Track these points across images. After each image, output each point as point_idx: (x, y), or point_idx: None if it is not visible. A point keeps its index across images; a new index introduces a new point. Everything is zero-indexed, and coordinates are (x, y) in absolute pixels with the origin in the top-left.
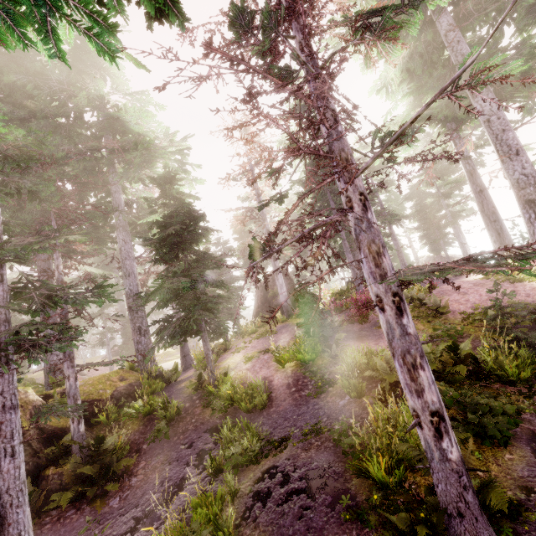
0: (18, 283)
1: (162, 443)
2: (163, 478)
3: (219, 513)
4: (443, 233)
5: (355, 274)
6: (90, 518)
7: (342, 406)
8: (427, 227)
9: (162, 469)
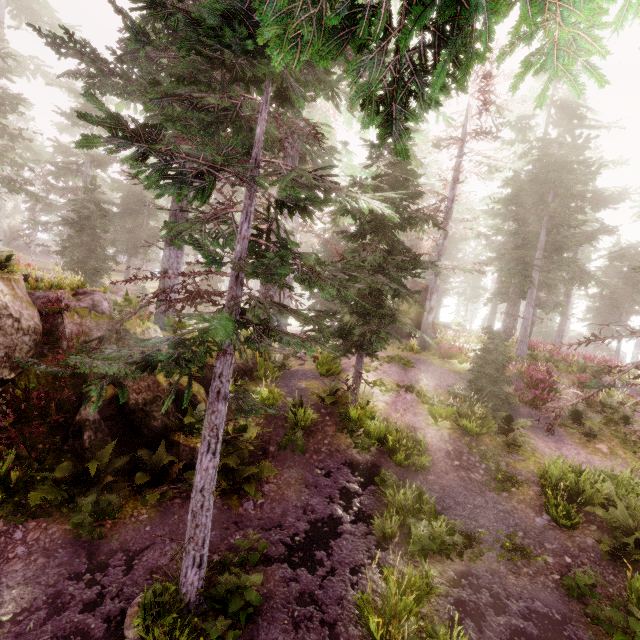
0: (256, 229)
1: (292, 454)
2: (303, 503)
3: (415, 606)
4: (620, 317)
5: (525, 334)
6: (252, 533)
7: (541, 526)
8: (614, 305)
9: (299, 489)
